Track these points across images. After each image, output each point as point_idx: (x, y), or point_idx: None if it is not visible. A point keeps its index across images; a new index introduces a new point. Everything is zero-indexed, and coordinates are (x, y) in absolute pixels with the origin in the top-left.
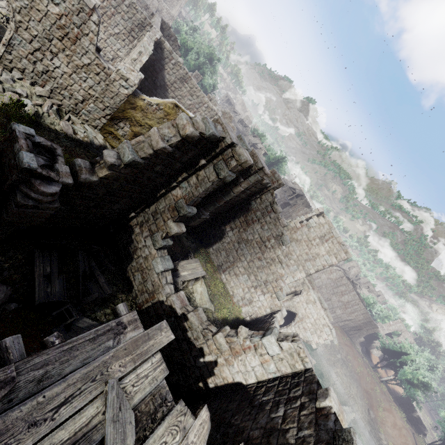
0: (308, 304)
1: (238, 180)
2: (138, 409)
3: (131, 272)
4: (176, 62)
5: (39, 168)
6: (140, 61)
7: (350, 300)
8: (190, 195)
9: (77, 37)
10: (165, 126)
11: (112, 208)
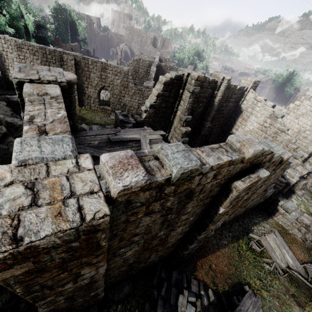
0: None
1: (214, 93)
2: (151, 140)
3: None
4: (170, 68)
5: (124, 119)
6: (152, 78)
7: None
8: (183, 110)
9: (127, 85)
10: (156, 85)
11: None
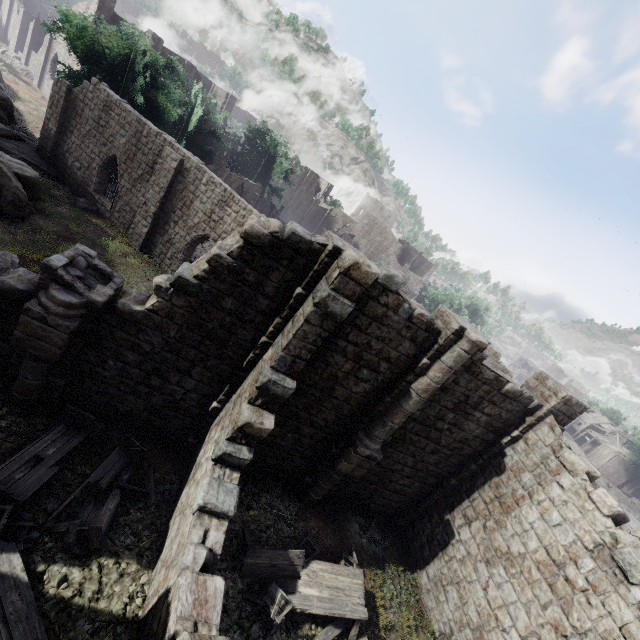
0: None
1: (418, 362)
2: None
3: (175, 516)
4: None
5: (64, 271)
6: None
7: None
8: (278, 350)
9: None
10: (230, 237)
11: (184, 386)
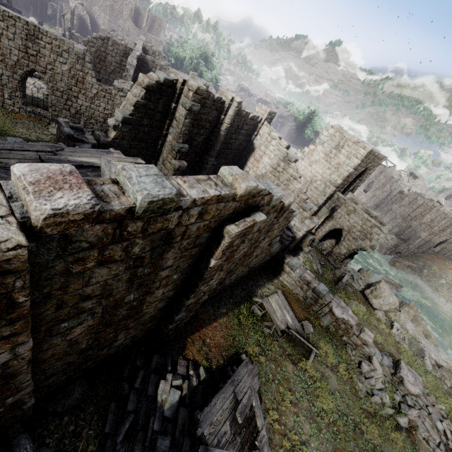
0: (349, 215)
1: (220, 118)
2: None
3: None
4: (160, 67)
5: (75, 135)
6: (129, 76)
7: (434, 218)
8: (177, 134)
9: (83, 78)
10: (134, 88)
11: None
